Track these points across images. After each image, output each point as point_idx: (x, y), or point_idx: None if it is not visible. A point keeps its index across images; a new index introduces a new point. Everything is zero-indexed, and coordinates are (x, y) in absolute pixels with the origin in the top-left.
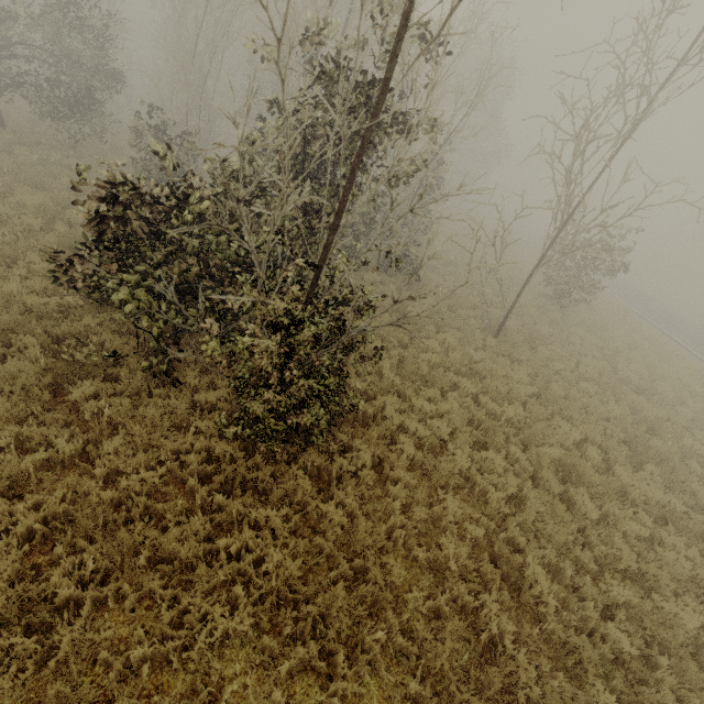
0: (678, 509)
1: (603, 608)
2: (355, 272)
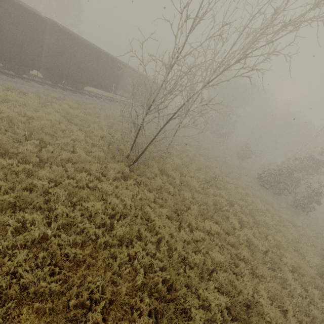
0: None
1: None
2: None
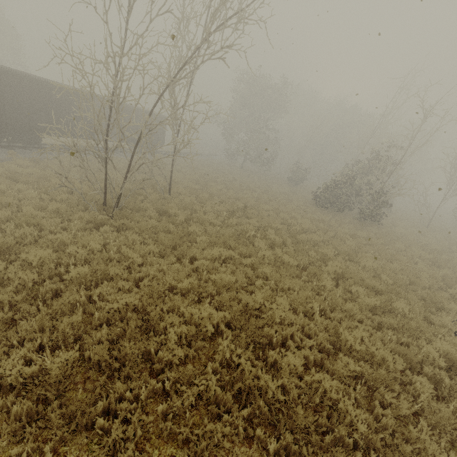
0: None
1: None
2: None
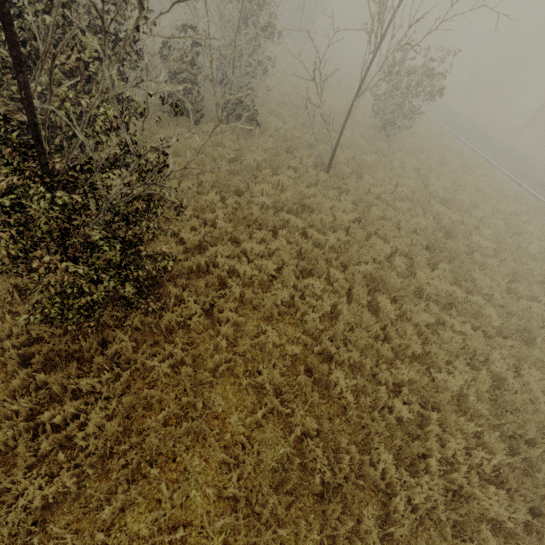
0: (459, 296)
1: (395, 385)
2: (196, 125)
